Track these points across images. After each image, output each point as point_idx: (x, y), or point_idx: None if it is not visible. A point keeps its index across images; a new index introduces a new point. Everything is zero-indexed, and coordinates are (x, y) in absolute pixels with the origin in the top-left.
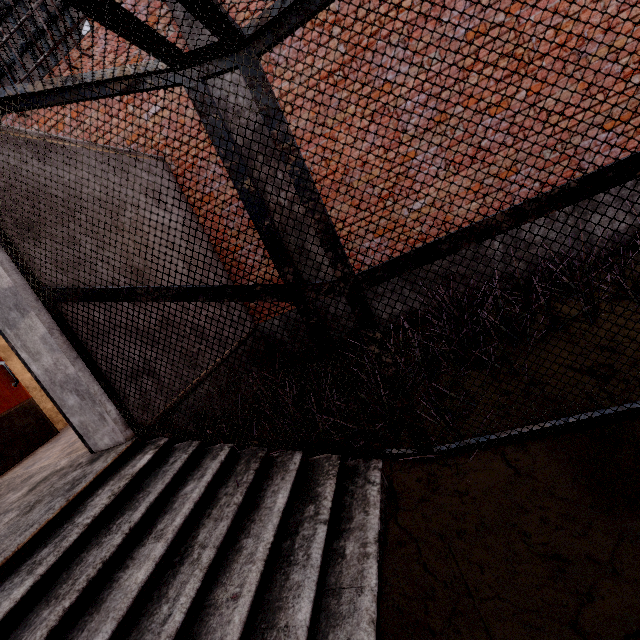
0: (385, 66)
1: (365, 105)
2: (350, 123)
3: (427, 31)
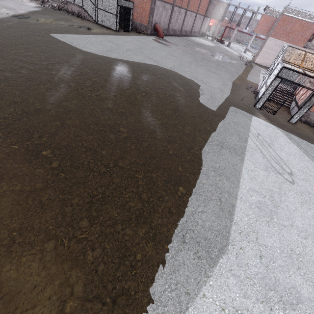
0: None
1: None
2: None
3: None
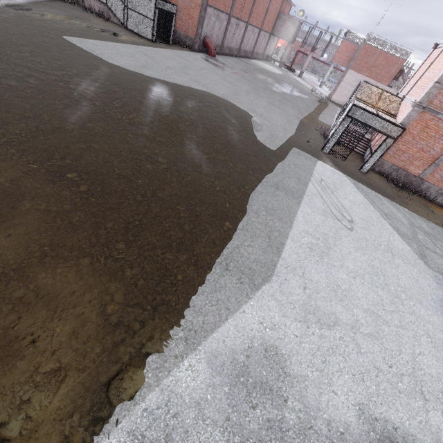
0: None
1: (176, 1)
2: (173, 1)
3: (184, 0)
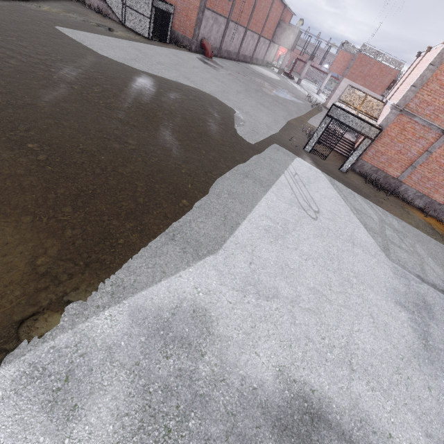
0: (178, 1)
1: (175, 2)
2: (173, 3)
3: (183, 2)
